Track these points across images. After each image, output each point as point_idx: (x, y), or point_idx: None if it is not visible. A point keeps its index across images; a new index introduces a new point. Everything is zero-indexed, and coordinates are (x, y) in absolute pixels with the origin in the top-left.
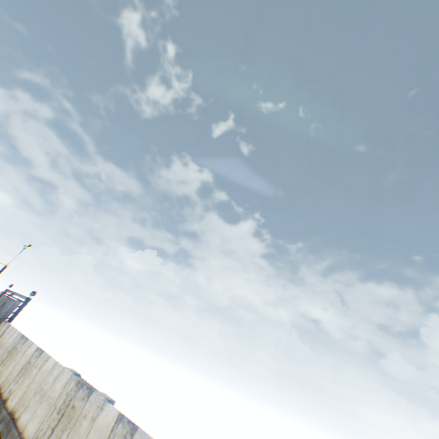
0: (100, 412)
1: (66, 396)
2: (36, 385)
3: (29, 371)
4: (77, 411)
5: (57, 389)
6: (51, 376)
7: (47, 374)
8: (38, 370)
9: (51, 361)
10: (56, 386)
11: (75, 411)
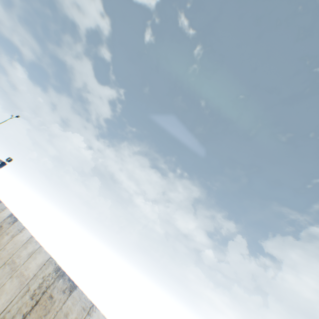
0: (86, 317)
1: (42, 281)
2: (6, 255)
3: None
4: (55, 305)
5: (31, 268)
6: (24, 250)
7: (20, 246)
8: (10, 238)
9: (26, 233)
10: (30, 264)
11: (52, 303)
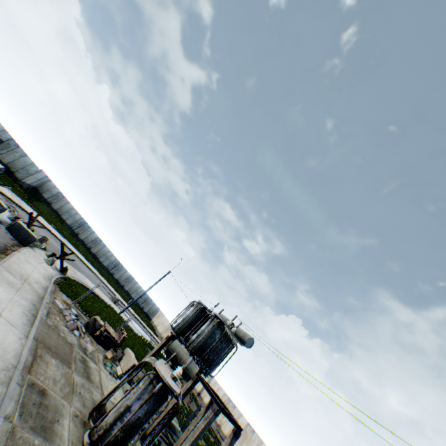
0: None
1: None
2: None
3: (248, 440)
4: None
5: None
6: None
7: None
8: (256, 445)
9: (265, 445)
10: None
11: None
